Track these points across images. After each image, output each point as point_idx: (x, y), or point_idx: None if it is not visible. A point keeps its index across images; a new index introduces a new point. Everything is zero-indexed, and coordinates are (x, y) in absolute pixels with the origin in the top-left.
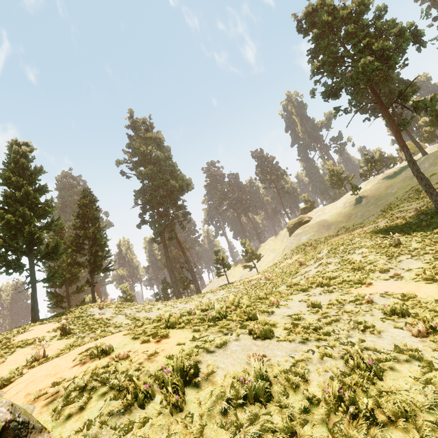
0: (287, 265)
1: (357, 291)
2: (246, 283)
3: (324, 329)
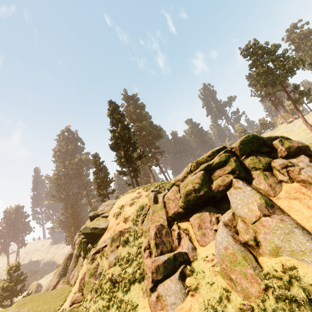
0: None
1: None
2: None
3: None
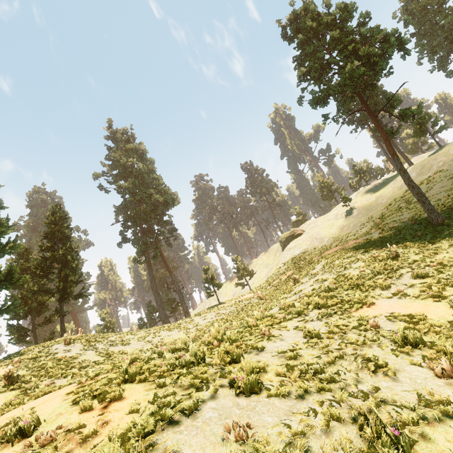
0: (281, 282)
1: (359, 313)
2: (238, 304)
3: (326, 372)
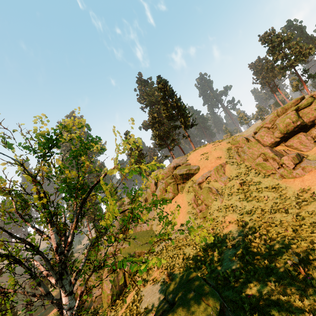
0: None
1: None
2: None
3: None
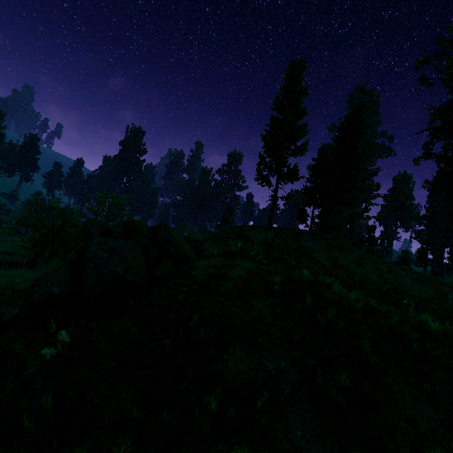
0: None
1: None
2: None
3: None
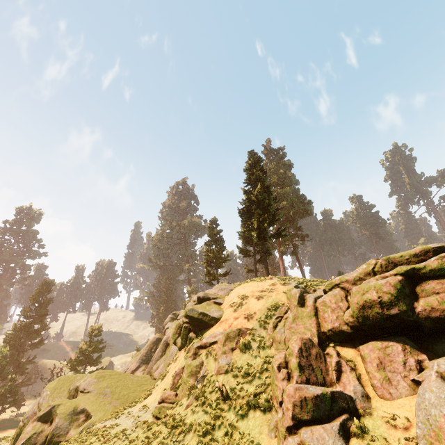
0: None
1: None
2: None
3: None
